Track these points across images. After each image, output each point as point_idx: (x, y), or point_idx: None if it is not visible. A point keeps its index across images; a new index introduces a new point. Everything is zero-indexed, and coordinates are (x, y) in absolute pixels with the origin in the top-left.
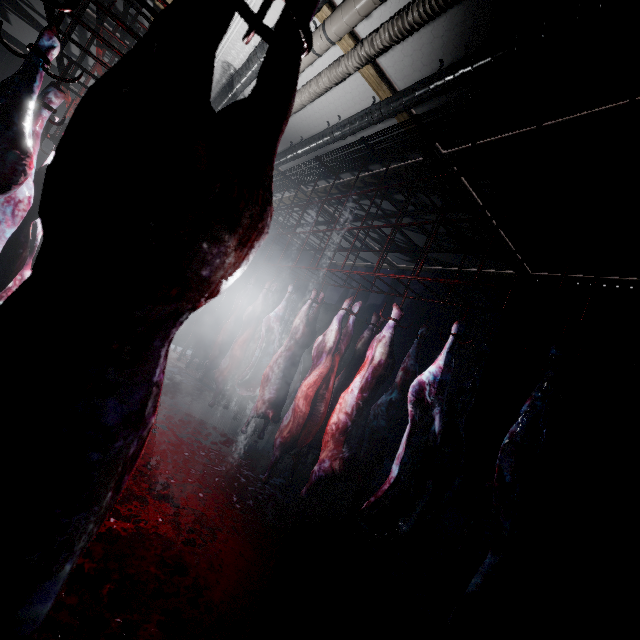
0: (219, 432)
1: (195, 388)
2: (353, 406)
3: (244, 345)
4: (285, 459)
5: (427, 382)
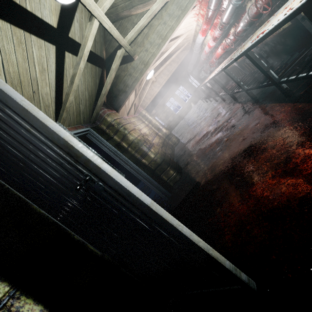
0: None
1: None
2: None
3: None
4: None
5: None
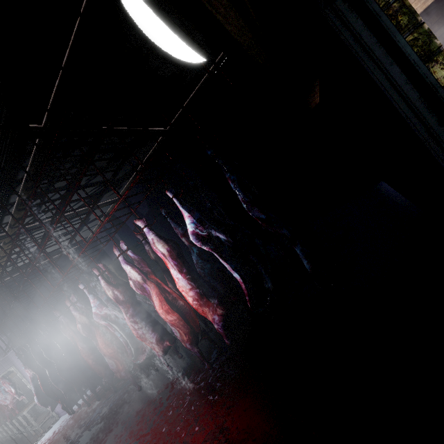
0: (163, 389)
1: (122, 397)
2: (188, 283)
3: (107, 342)
4: (204, 341)
5: (194, 229)
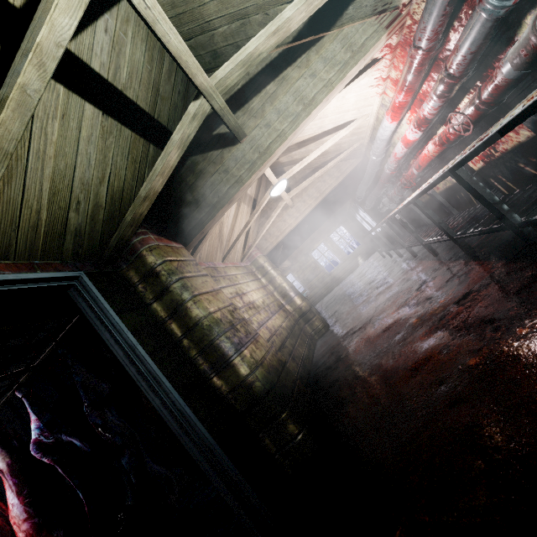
0: None
1: None
2: (26, 509)
3: None
4: None
5: (38, 436)
